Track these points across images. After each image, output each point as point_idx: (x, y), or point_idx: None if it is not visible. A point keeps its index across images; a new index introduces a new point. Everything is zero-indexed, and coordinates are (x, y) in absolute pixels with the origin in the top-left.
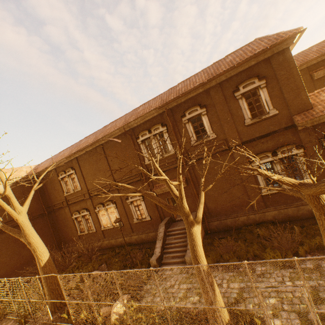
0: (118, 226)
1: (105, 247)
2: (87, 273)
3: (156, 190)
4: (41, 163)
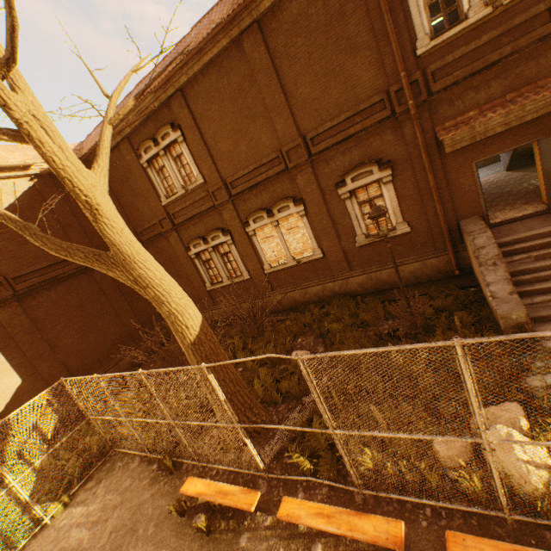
0: (310, 259)
1: (277, 309)
2: (500, 338)
3: (453, 135)
4: (87, 138)
